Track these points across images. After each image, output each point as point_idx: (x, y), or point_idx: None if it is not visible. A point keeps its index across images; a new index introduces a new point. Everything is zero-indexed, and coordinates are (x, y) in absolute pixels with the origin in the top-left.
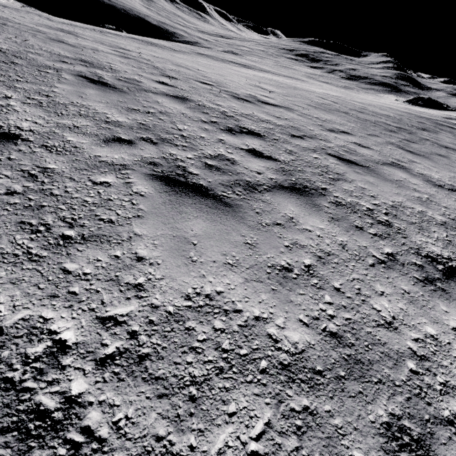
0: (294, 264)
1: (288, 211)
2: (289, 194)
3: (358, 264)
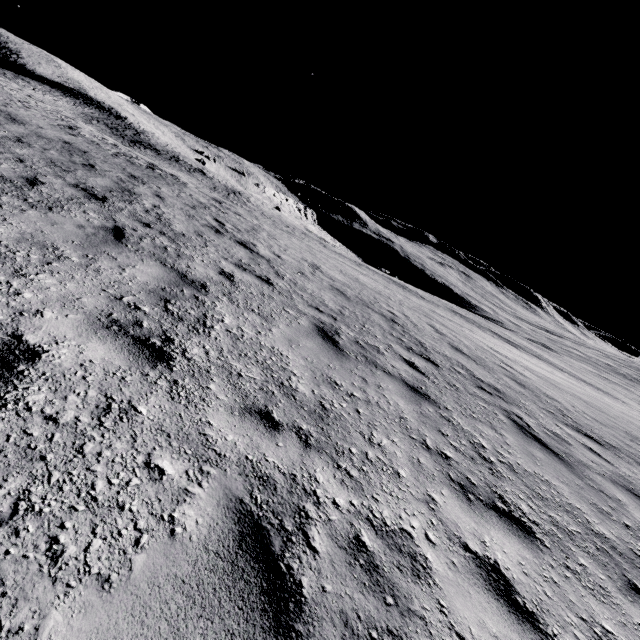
0: None
1: None
2: None
3: None
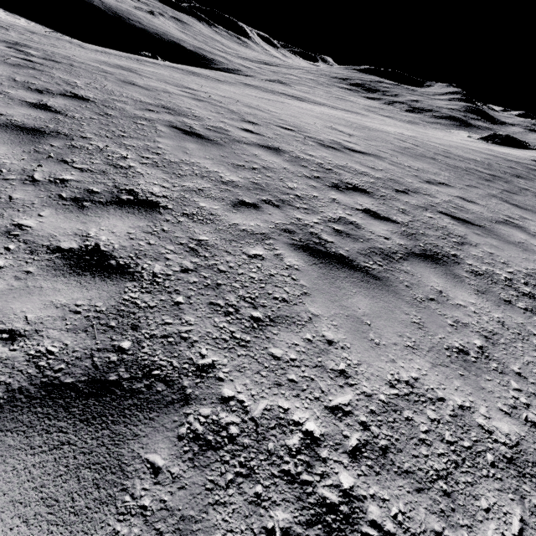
0: (467, 346)
1: (434, 283)
2: (425, 262)
3: (525, 345)
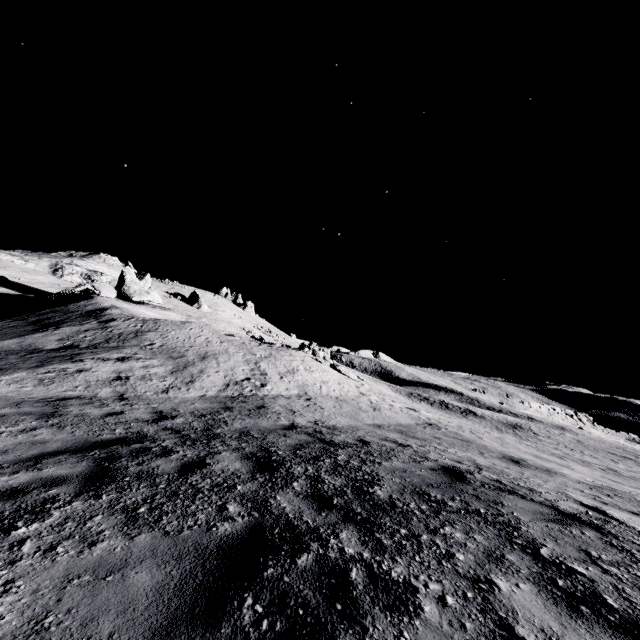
0: None
1: None
2: None
3: None
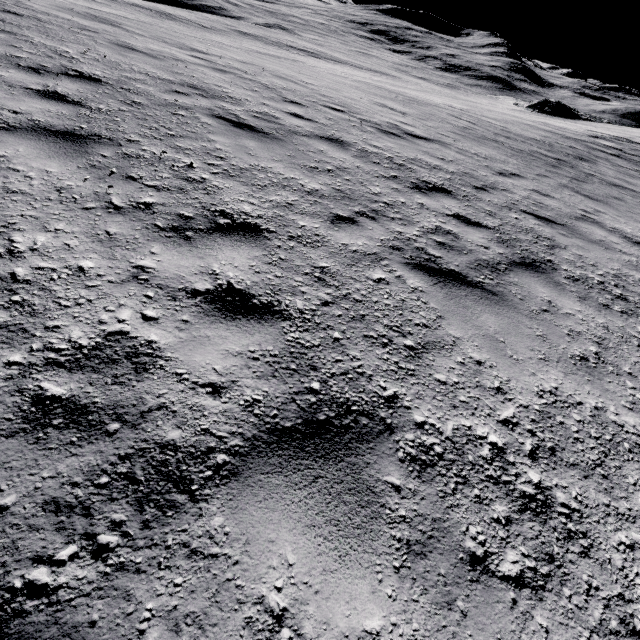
0: (586, 353)
1: (542, 293)
2: (528, 272)
3: (629, 347)
